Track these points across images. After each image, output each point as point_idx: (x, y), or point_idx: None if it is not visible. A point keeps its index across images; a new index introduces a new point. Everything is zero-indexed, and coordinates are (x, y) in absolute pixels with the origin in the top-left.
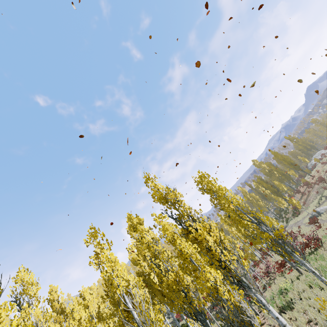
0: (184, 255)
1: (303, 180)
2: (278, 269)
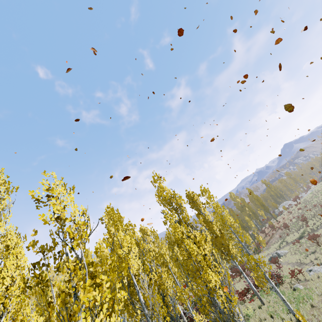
0: (191, 254)
1: (270, 222)
2: (240, 296)
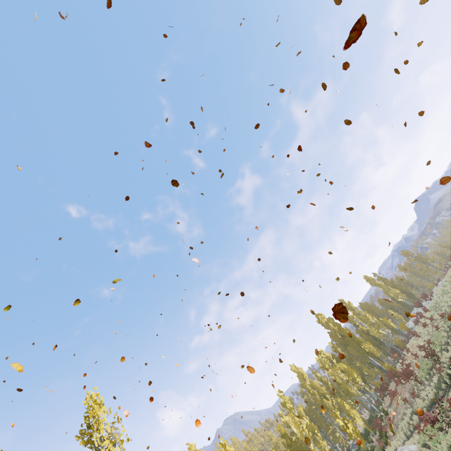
0: None
1: (386, 364)
2: None
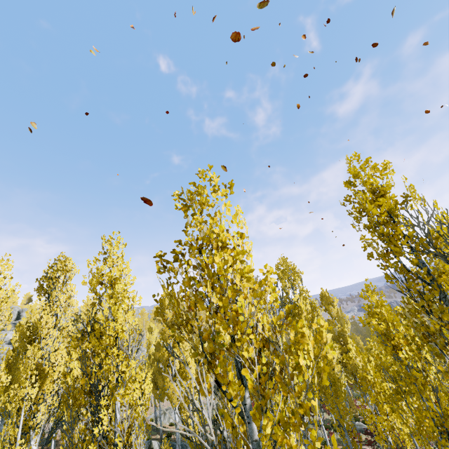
0: None
1: None
2: None
